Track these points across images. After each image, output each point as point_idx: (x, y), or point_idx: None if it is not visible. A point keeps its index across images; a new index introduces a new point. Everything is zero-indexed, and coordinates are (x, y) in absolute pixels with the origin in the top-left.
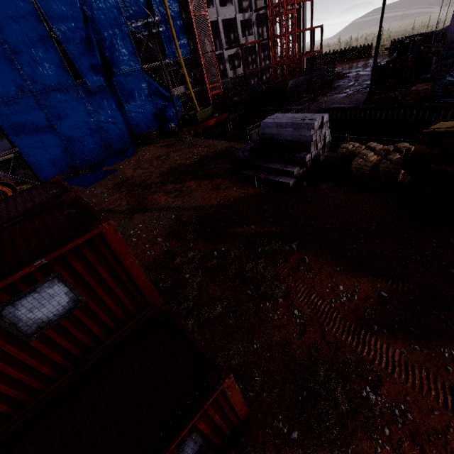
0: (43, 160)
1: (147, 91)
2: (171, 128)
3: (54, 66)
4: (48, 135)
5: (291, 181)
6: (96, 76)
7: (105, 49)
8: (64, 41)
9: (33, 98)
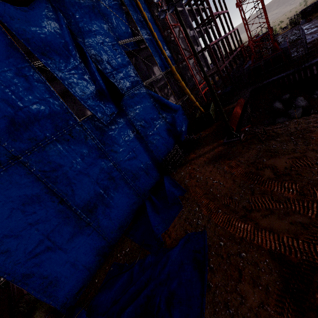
0: (55, 269)
1: (154, 108)
2: (185, 138)
3: (45, 106)
4: (55, 218)
5: None
6: (103, 104)
7: (104, 71)
8: (54, 68)
9: (20, 167)
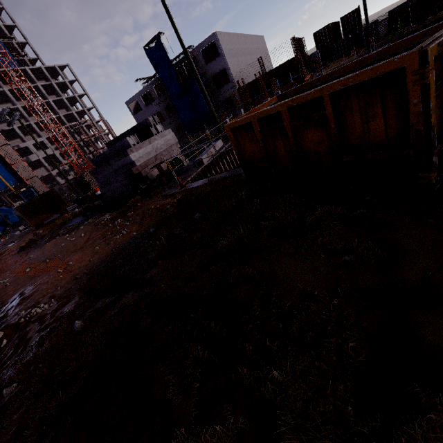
0: None
1: None
2: None
3: None
4: None
5: (17, 232)
6: None
7: None
8: None
9: None
